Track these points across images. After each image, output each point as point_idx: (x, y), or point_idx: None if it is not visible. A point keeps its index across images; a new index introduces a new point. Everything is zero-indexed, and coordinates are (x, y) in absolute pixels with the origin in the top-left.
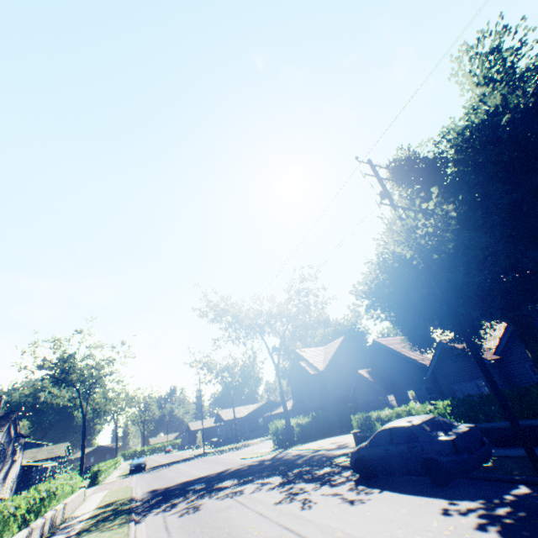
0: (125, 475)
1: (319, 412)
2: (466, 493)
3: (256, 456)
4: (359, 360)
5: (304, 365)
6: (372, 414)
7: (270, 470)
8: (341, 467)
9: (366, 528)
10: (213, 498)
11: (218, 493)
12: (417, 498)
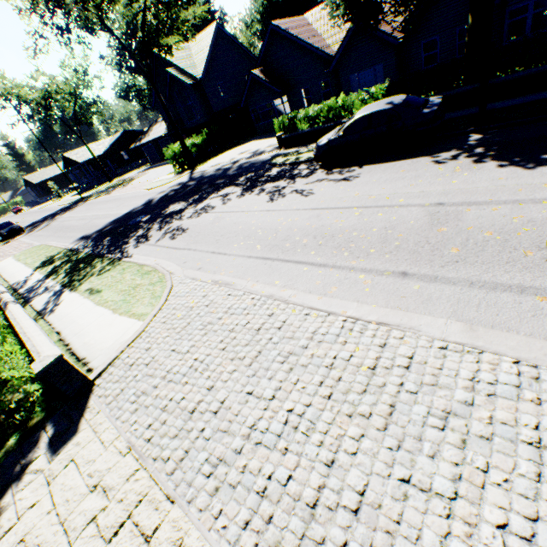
0: (2, 243)
1: (212, 129)
2: (437, 150)
3: (167, 183)
4: (236, 60)
5: (175, 74)
6: (299, 115)
7: (210, 187)
8: (290, 165)
9: (389, 188)
10: (186, 220)
11: (184, 215)
12: (401, 162)
